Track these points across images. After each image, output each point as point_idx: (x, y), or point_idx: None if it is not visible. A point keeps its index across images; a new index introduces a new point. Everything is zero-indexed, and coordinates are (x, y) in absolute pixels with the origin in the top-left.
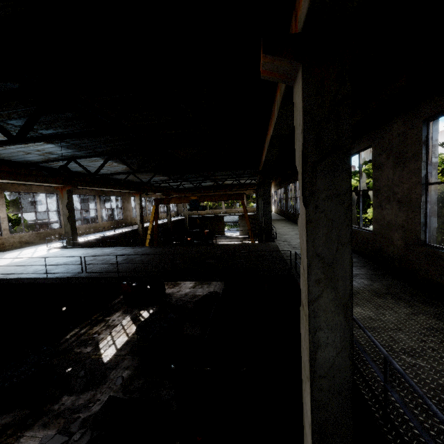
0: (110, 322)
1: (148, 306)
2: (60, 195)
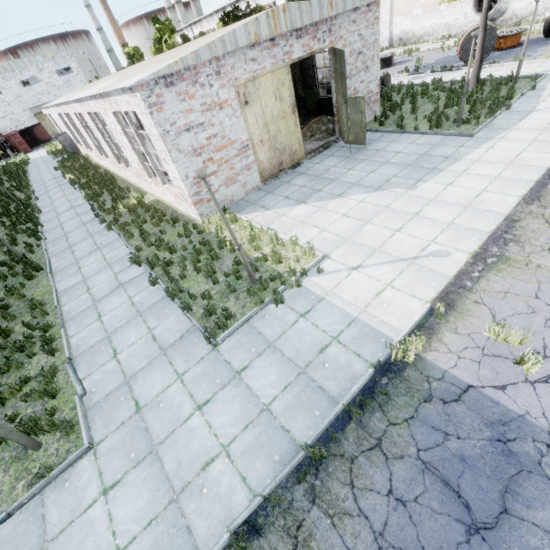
0: None
1: None
2: None
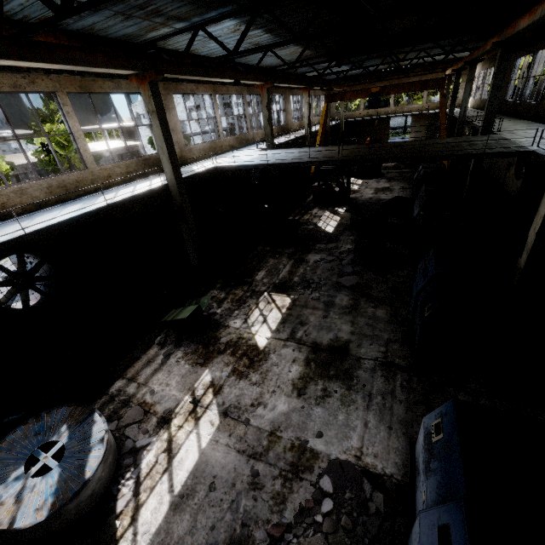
0: (314, 214)
1: (339, 205)
2: (244, 96)
